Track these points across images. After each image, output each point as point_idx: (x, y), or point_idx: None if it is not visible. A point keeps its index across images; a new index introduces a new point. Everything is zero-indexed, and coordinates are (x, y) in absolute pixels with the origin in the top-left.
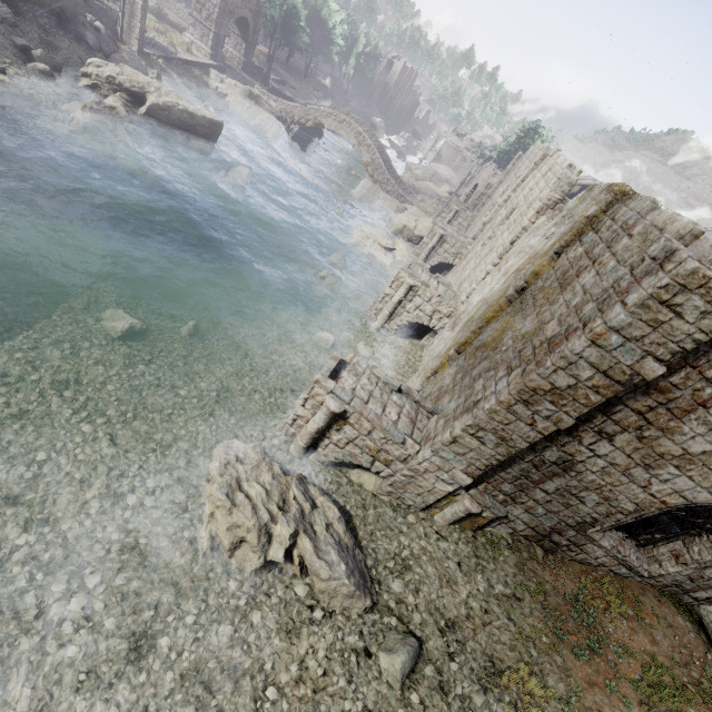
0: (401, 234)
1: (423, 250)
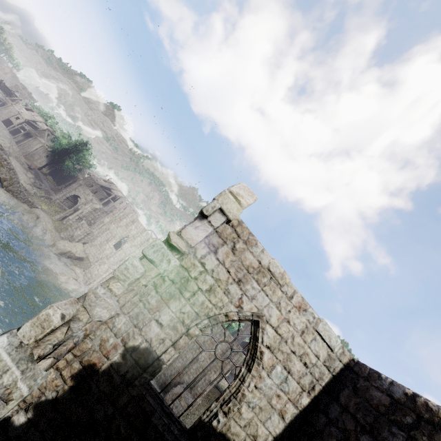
0: (64, 254)
1: (99, 278)
